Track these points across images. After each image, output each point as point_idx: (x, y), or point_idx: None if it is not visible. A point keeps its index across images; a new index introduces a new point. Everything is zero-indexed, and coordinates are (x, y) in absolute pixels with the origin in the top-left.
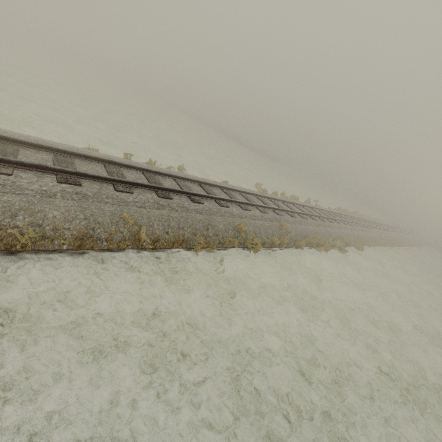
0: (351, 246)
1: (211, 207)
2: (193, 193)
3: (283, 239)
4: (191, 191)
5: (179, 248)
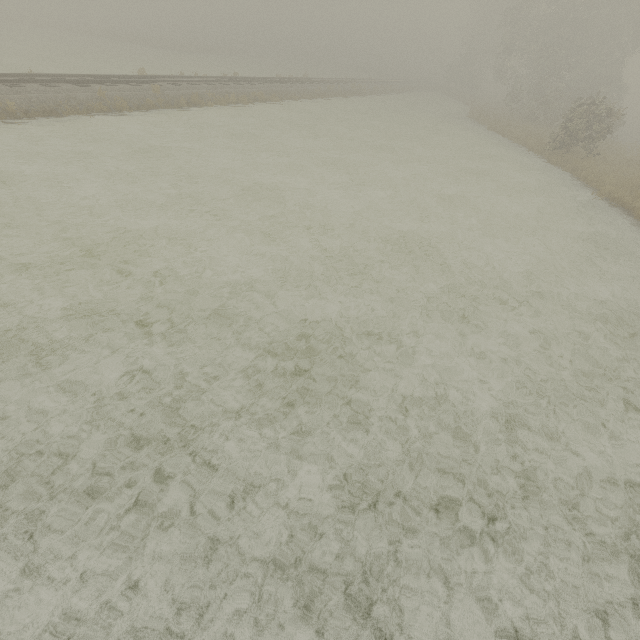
0: (265, 102)
1: (69, 88)
2: (44, 80)
3: (157, 100)
4: (41, 79)
5: (52, 117)
